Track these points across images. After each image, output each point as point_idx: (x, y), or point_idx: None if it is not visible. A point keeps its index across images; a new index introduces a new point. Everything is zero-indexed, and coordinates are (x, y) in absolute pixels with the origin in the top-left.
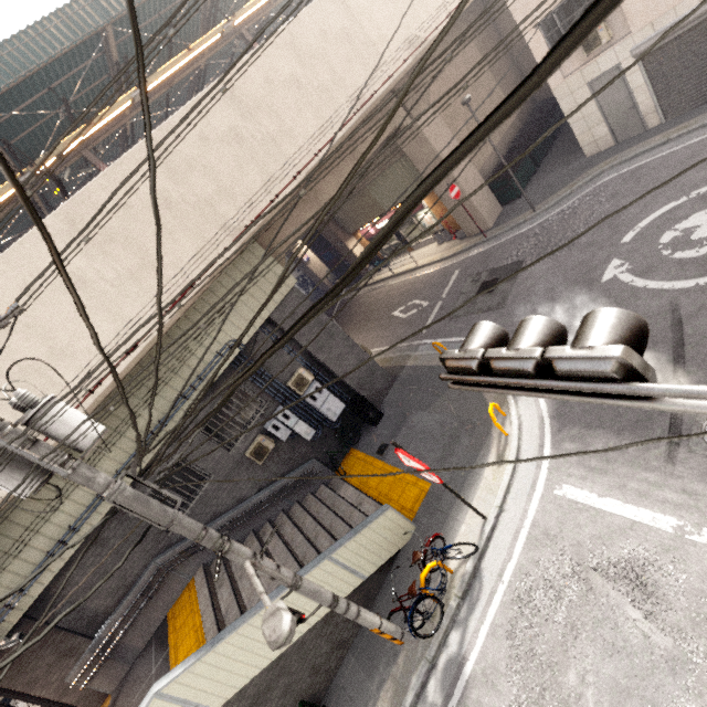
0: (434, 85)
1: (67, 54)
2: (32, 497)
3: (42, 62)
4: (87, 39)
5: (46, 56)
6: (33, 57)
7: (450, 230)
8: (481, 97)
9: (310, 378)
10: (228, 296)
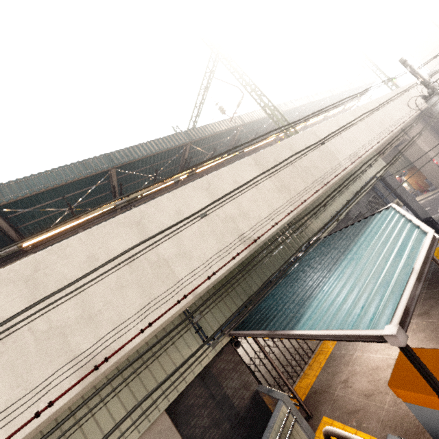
0: (411, 131)
1: (293, 110)
2: (325, 195)
3: (297, 106)
4: (297, 108)
5: (298, 105)
6: (295, 105)
7: (420, 191)
8: (429, 139)
9: (401, 204)
10: (369, 163)
